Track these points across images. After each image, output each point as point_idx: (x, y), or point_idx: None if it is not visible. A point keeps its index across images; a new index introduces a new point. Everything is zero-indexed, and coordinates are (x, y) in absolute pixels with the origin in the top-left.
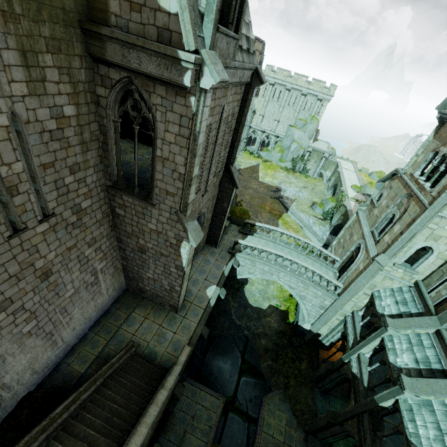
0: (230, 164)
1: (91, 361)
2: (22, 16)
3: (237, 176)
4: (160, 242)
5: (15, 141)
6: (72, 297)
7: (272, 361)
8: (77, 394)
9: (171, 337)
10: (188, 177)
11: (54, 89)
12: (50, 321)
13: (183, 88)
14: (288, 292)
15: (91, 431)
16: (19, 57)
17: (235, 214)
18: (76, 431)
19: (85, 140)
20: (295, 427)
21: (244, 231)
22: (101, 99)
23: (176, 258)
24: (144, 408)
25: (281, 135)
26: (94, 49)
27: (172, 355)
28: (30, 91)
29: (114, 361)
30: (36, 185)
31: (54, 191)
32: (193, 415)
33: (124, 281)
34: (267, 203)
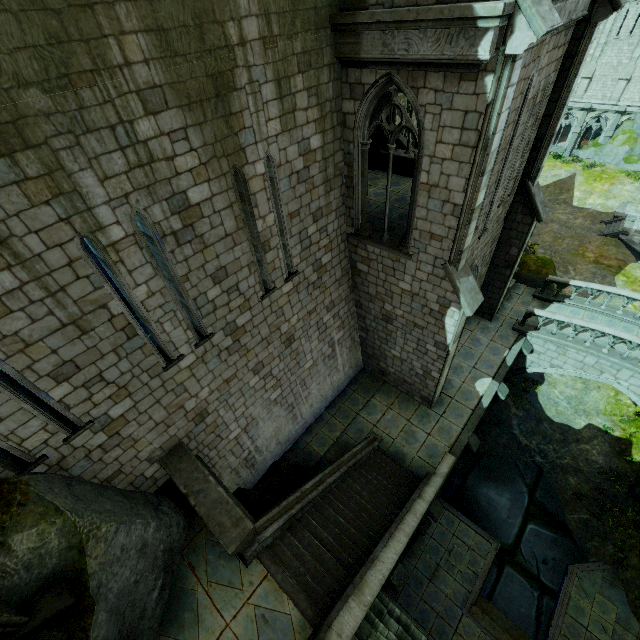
0: (528, 181)
1: (330, 445)
2: (279, 36)
3: (541, 200)
4: (415, 307)
5: (268, 190)
6: (311, 369)
7: (590, 515)
8: (323, 475)
9: (423, 439)
10: (467, 208)
11: (302, 118)
12: (292, 392)
13: (474, 65)
14: (631, 409)
15: (341, 519)
16: (274, 89)
17: (526, 268)
18: (326, 513)
19: (329, 177)
20: (636, 633)
21: (544, 295)
22: (348, 117)
23: (436, 331)
24: (395, 514)
25: (632, 107)
26: (345, 50)
27: (425, 461)
28: (282, 127)
29: (356, 451)
30: (283, 239)
31: (298, 244)
32: (449, 549)
33: (361, 358)
34: (591, 246)
